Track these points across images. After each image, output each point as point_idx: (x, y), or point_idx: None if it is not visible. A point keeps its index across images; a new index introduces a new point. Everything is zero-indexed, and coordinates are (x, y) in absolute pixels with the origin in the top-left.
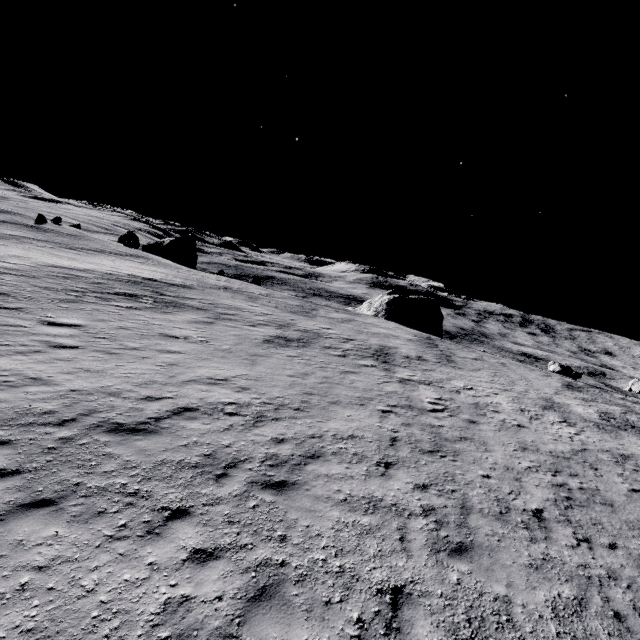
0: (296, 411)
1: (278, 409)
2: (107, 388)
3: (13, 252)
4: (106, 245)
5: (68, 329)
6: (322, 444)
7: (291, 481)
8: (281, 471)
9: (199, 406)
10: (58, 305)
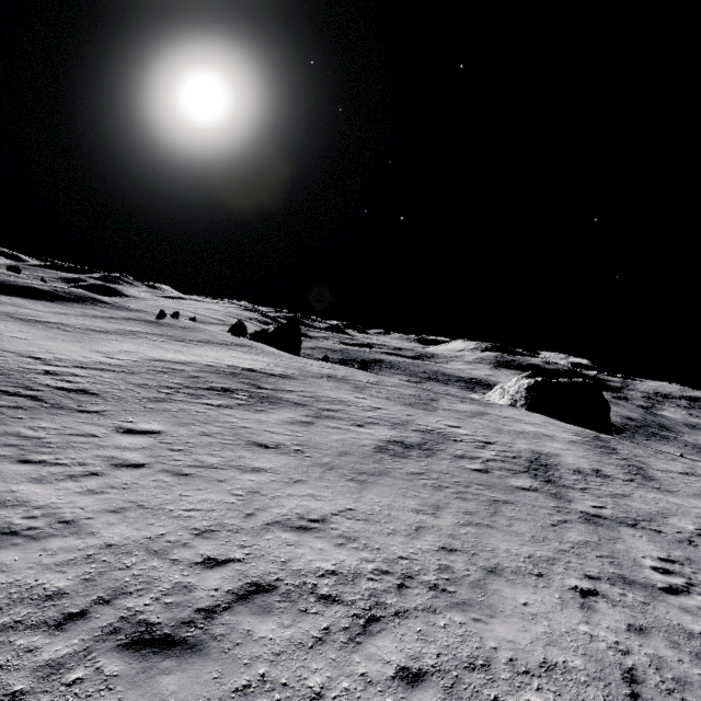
0: (433, 592)
1: (403, 587)
2: (155, 540)
3: (125, 347)
4: (214, 335)
5: (143, 438)
6: (494, 690)
7: None
8: None
9: (279, 579)
10: (144, 405)
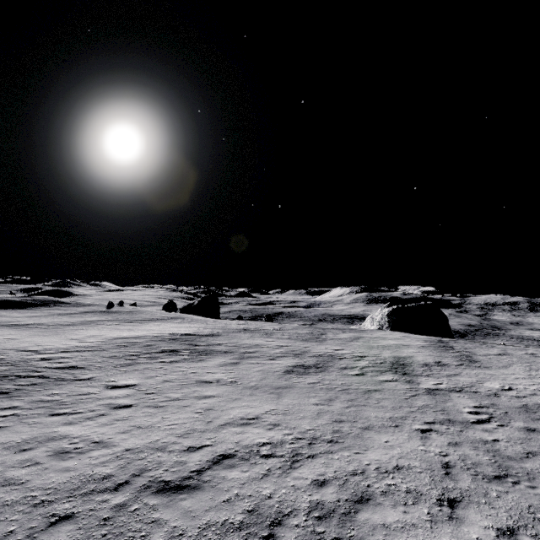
0: (330, 443)
1: (311, 444)
2: (155, 443)
3: (91, 333)
4: (154, 314)
5: (125, 390)
6: (367, 482)
7: (345, 538)
8: (330, 525)
9: (236, 451)
10: (119, 370)
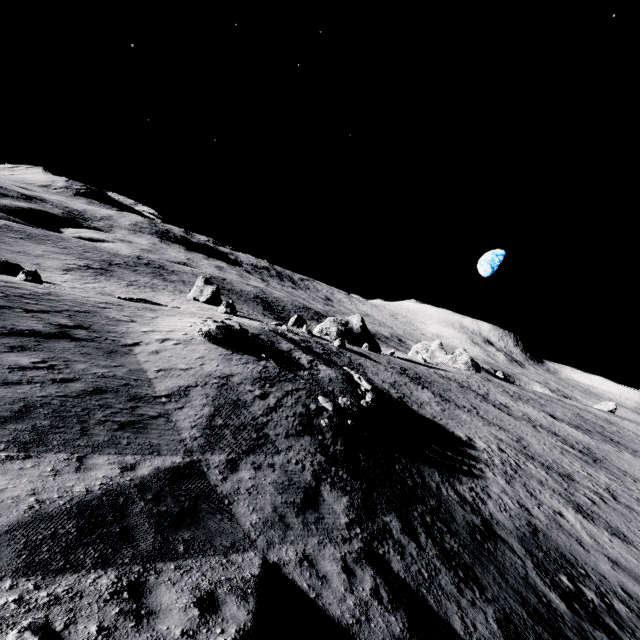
0: None
1: None
2: None
3: (588, 440)
4: (424, 372)
5: None
6: None
7: None
8: None
9: None
10: None
